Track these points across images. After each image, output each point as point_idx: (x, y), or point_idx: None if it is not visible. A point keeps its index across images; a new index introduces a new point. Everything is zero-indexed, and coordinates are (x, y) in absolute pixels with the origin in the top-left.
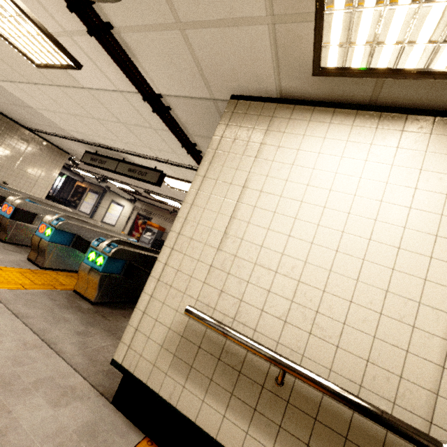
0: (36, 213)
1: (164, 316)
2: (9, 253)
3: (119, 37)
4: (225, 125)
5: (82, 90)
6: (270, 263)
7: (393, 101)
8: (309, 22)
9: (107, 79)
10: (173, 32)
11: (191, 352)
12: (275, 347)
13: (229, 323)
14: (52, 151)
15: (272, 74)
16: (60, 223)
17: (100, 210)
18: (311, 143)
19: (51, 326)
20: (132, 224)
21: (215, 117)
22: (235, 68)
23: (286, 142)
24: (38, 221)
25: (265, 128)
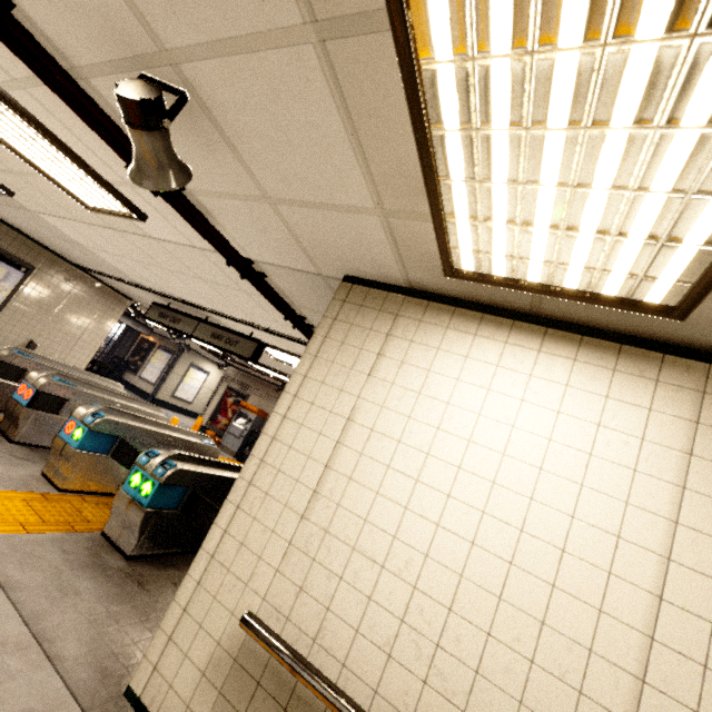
0: (67, 398)
1: (213, 620)
2: (16, 464)
3: (193, 198)
4: (331, 319)
5: (148, 239)
6: (375, 551)
7: (562, 315)
8: (429, 222)
9: (181, 234)
10: (261, 204)
11: (246, 690)
12: (371, 700)
13: (307, 646)
14: (107, 296)
15: (394, 263)
16: (97, 420)
17: (172, 378)
18: (447, 363)
19: (52, 605)
20: (218, 403)
21: (327, 294)
22: (345, 250)
23: (412, 357)
24: (69, 410)
25: (385, 331)
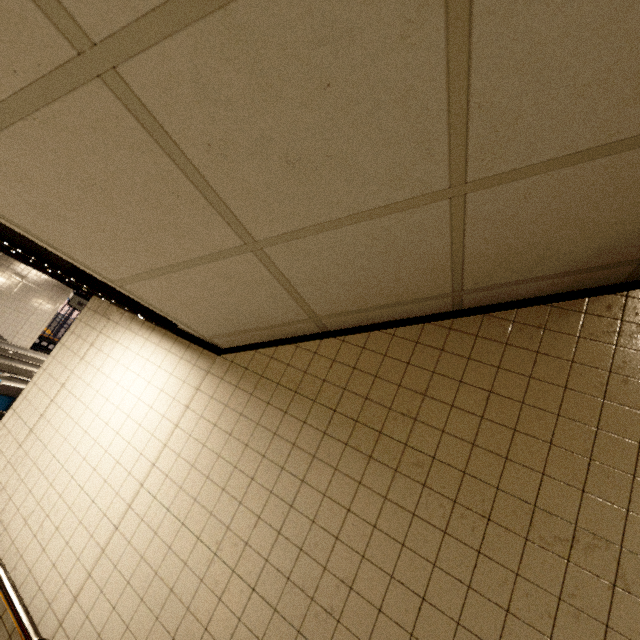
0: None
1: None
2: None
3: None
4: (80, 321)
5: None
6: (43, 464)
7: None
8: None
9: None
10: None
11: None
12: (10, 546)
13: None
14: (53, 286)
15: None
16: None
17: None
18: (118, 351)
19: None
20: None
21: None
22: None
23: (105, 347)
24: None
25: (100, 329)
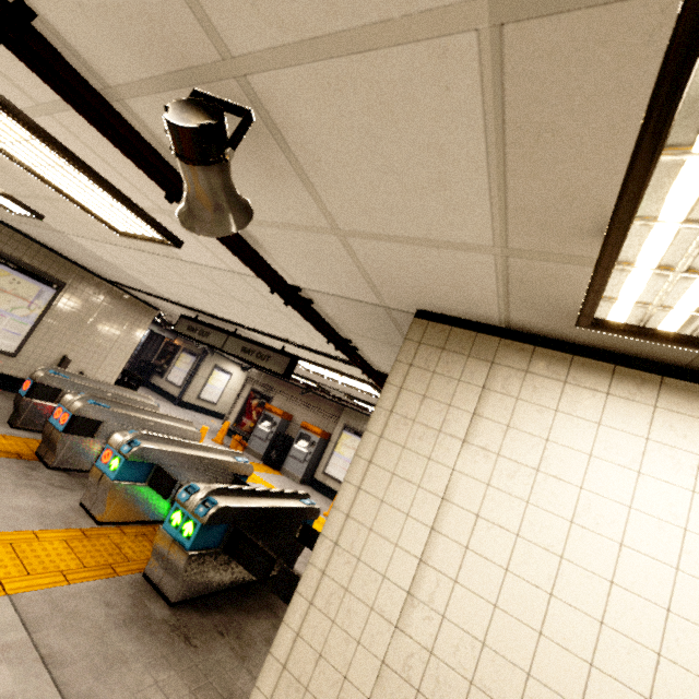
0: (102, 420)
1: None
2: (55, 494)
3: None
4: (406, 365)
5: (182, 262)
6: (503, 691)
7: None
8: (576, 264)
9: (219, 259)
10: (326, 236)
11: None
12: None
13: None
14: (135, 307)
15: (495, 303)
16: (133, 449)
17: (197, 381)
18: (571, 430)
19: (98, 683)
20: (242, 406)
21: (386, 323)
22: (428, 286)
23: (521, 420)
24: (104, 432)
25: (479, 382)
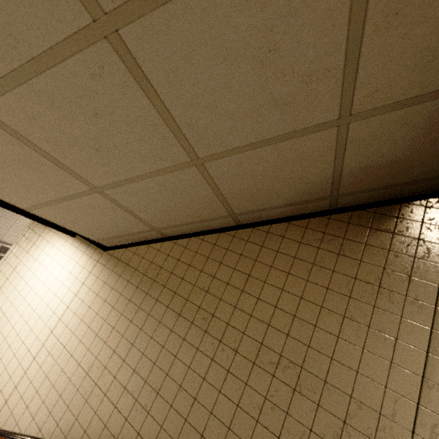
0: None
1: None
2: None
3: None
4: (29, 228)
5: None
6: None
7: None
8: None
9: None
10: None
11: None
12: None
13: None
14: None
15: None
16: None
17: None
18: (48, 248)
19: None
20: None
21: None
22: None
23: (41, 245)
24: None
25: (40, 234)
